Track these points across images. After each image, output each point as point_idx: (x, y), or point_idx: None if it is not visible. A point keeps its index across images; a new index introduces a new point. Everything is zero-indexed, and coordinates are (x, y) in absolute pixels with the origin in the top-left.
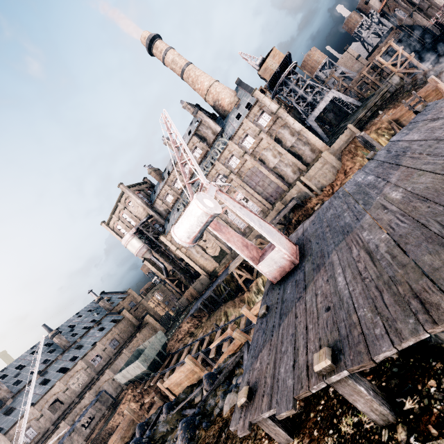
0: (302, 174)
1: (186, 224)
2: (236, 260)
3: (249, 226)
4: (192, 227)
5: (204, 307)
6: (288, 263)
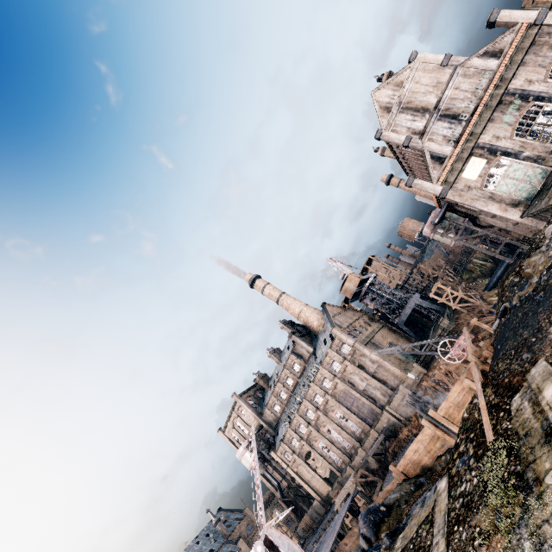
0: (391, 397)
1: None
2: (340, 495)
3: (353, 446)
4: None
5: None
6: None
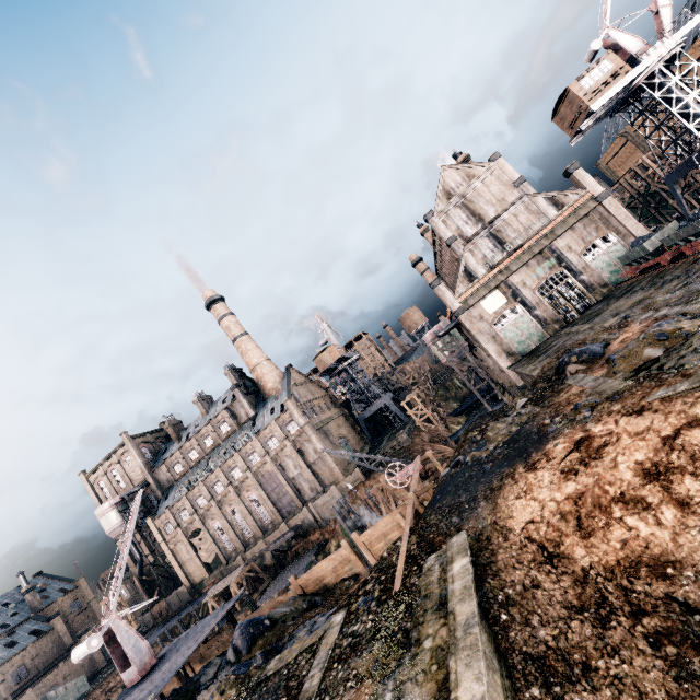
0: (318, 494)
1: (79, 653)
2: (217, 587)
3: (255, 536)
4: (81, 655)
5: (162, 642)
6: (136, 677)
